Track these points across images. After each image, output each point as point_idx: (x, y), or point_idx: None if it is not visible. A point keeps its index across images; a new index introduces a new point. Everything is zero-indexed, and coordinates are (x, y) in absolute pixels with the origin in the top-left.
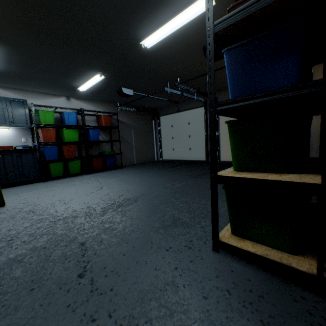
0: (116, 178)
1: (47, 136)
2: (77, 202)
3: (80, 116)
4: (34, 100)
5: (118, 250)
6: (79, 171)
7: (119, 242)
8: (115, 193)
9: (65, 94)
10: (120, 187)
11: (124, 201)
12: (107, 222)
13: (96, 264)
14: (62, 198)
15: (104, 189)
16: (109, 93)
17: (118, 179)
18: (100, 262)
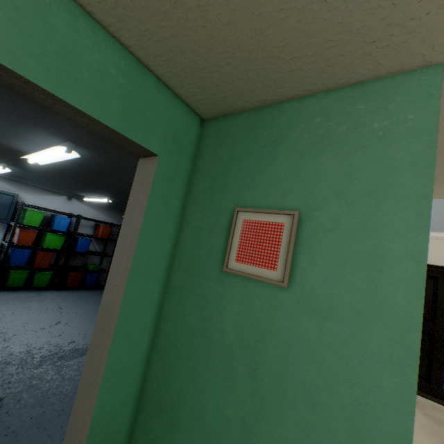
0: (85, 308)
1: (24, 237)
2: (20, 341)
3: (76, 219)
4: (29, 194)
5: (30, 413)
6: (46, 285)
7: (35, 404)
8: (69, 336)
9: (68, 194)
10: (80, 327)
11: (70, 352)
12: (36, 378)
13: (3, 423)
14: (6, 329)
15: (61, 325)
16: (118, 206)
17: (87, 310)
18: (8, 421)
